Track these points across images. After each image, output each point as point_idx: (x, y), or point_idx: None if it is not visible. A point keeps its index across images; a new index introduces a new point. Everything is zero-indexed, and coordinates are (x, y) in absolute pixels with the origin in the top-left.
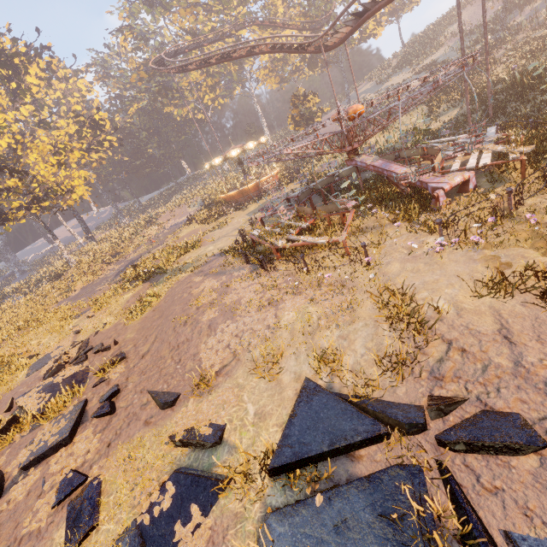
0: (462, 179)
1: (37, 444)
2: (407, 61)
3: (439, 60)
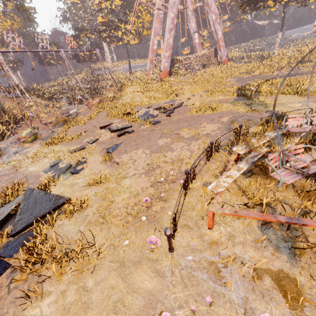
0: None
1: (117, 125)
2: None
3: None
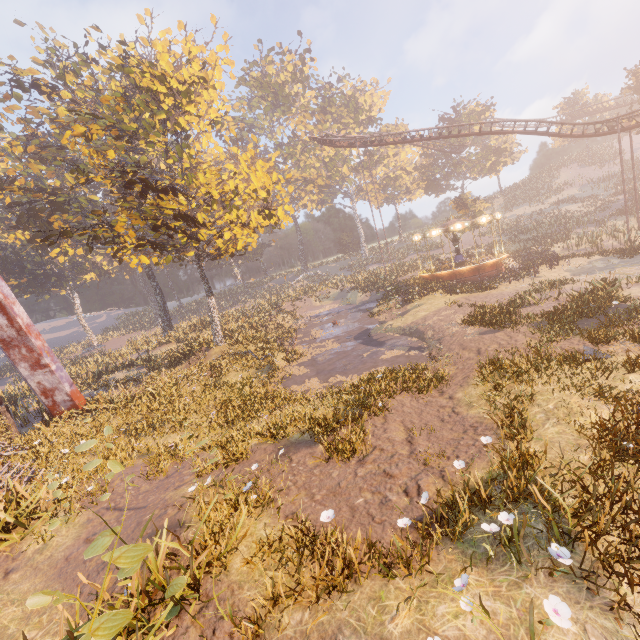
0: None
1: None
2: (522, 200)
3: (577, 196)
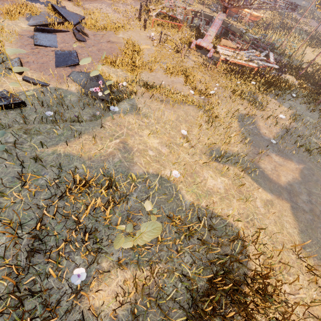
0: (206, 47)
1: None
2: None
3: None
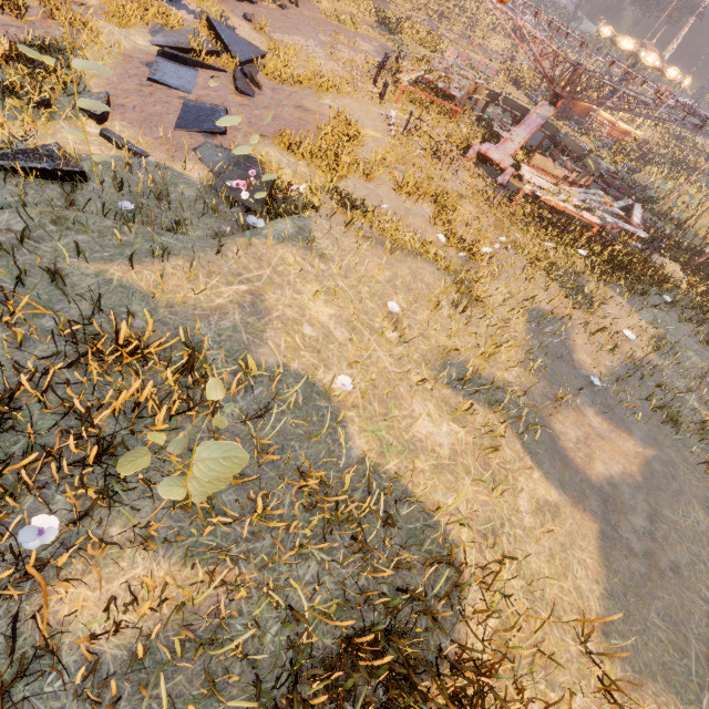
0: (499, 162)
1: None
2: None
3: None
